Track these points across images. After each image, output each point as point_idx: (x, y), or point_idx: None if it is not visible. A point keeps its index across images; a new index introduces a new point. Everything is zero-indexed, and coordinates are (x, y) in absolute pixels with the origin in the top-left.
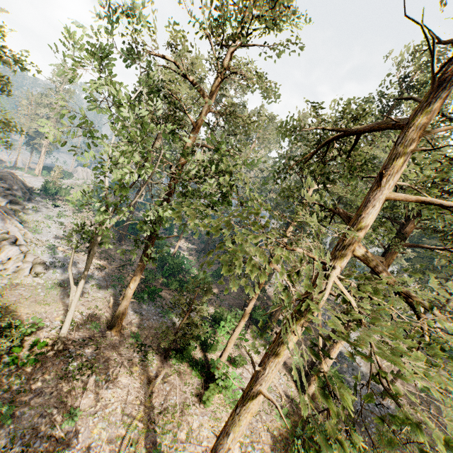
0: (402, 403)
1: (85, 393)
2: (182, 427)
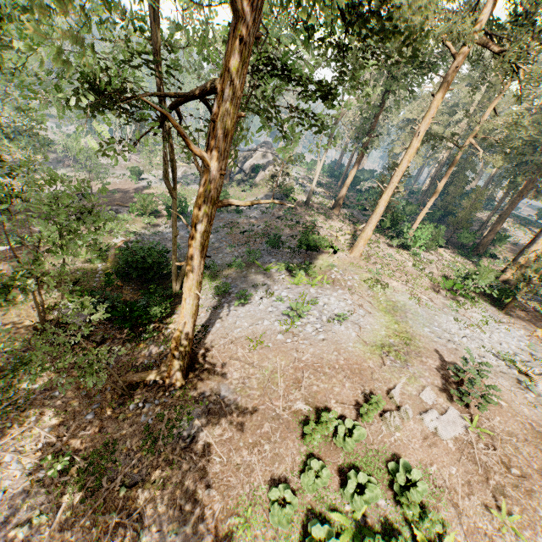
0: None
1: (320, 218)
2: (373, 245)
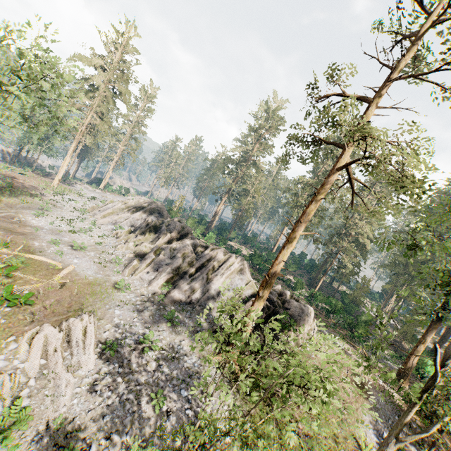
0: None
1: None
2: None
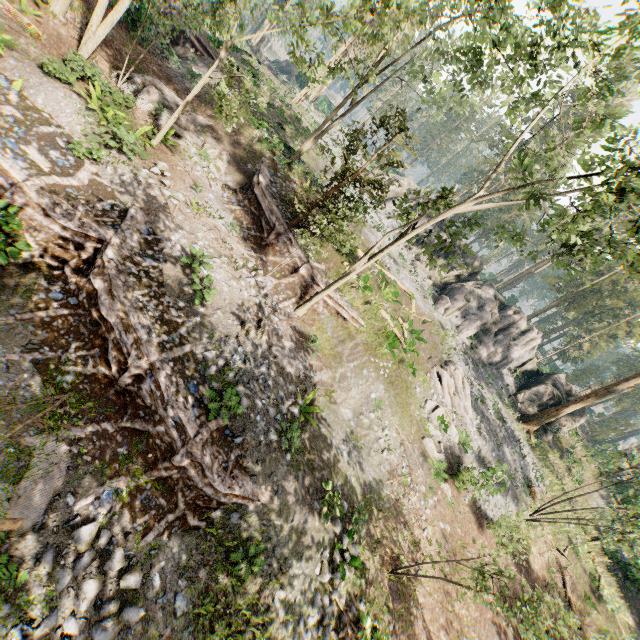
0: None
1: None
2: None
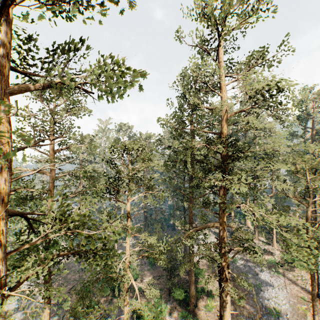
0: None
1: None
2: None
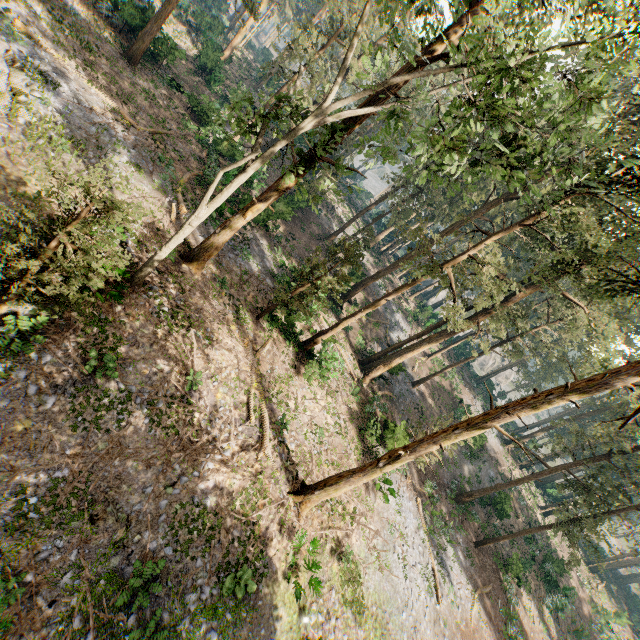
0: (424, 392)
1: (195, 352)
2: (289, 397)
